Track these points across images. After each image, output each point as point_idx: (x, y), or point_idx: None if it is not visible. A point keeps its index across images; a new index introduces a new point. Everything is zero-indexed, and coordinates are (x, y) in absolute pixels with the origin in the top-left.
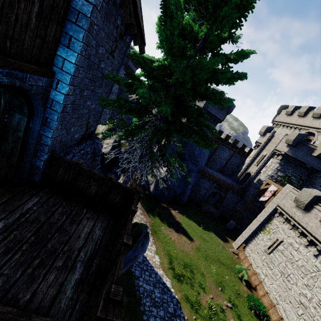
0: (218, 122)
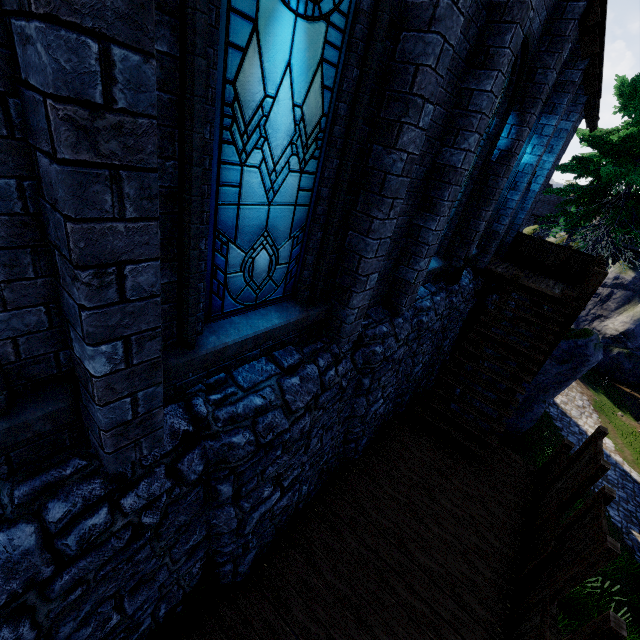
0: None
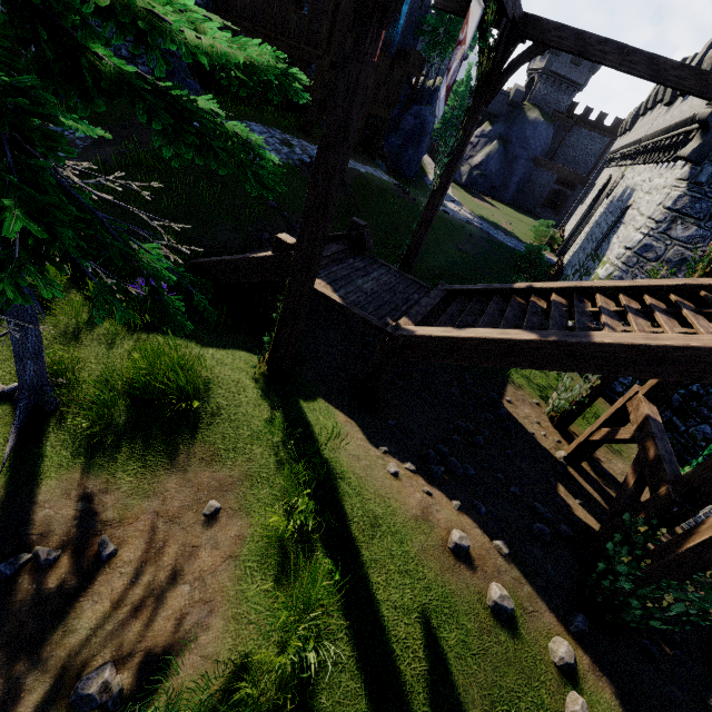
0: (576, 88)
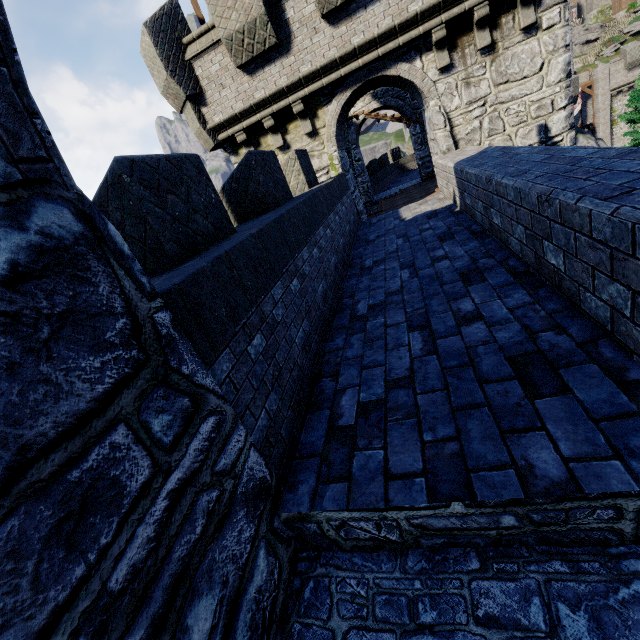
0: None
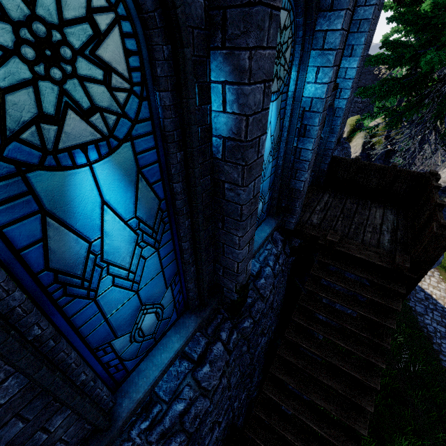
0: None
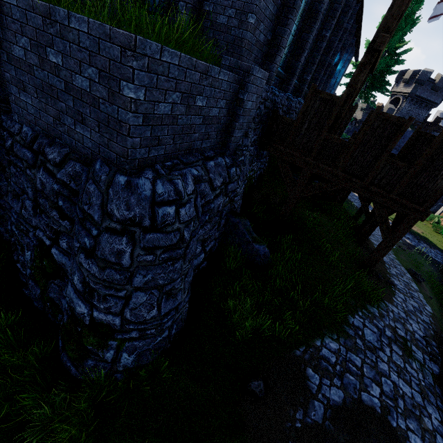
0: (433, 106)
